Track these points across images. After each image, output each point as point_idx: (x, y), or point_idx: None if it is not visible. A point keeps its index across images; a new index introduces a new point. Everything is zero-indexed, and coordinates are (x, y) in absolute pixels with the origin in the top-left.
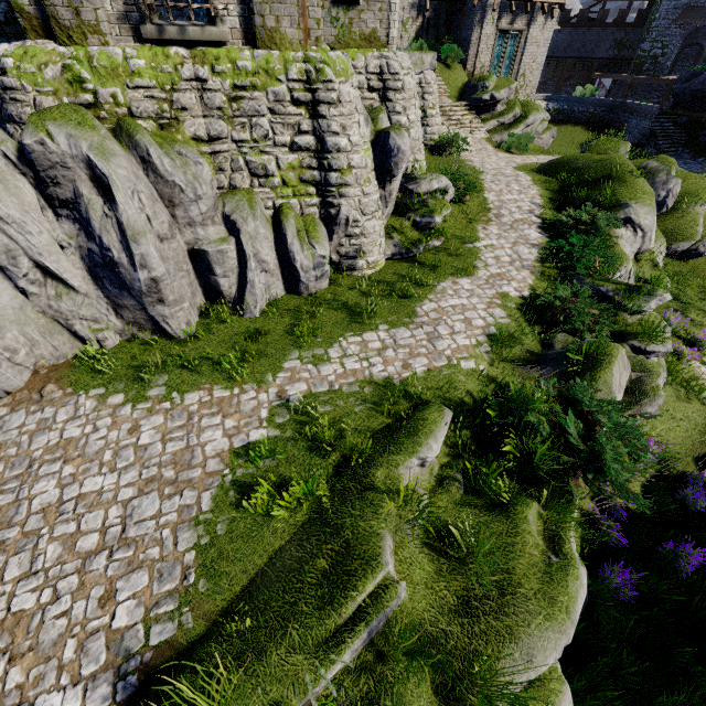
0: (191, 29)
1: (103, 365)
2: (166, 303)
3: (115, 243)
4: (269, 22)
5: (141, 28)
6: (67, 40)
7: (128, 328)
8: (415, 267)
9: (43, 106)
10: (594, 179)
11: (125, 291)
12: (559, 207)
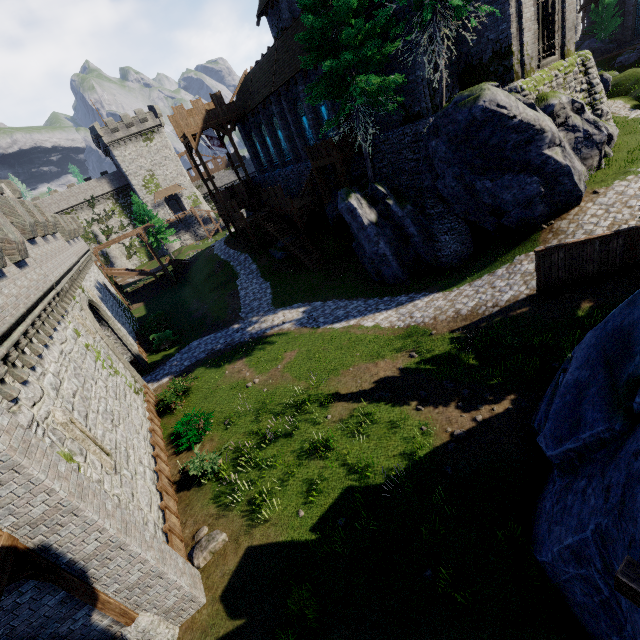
0: (550, 60)
1: (607, 175)
2: (604, 149)
3: (588, 128)
4: (568, 48)
5: (540, 65)
6: (526, 77)
7: (586, 171)
8: (625, 129)
9: (534, 98)
10: (632, 81)
11: (594, 147)
12: (630, 98)
